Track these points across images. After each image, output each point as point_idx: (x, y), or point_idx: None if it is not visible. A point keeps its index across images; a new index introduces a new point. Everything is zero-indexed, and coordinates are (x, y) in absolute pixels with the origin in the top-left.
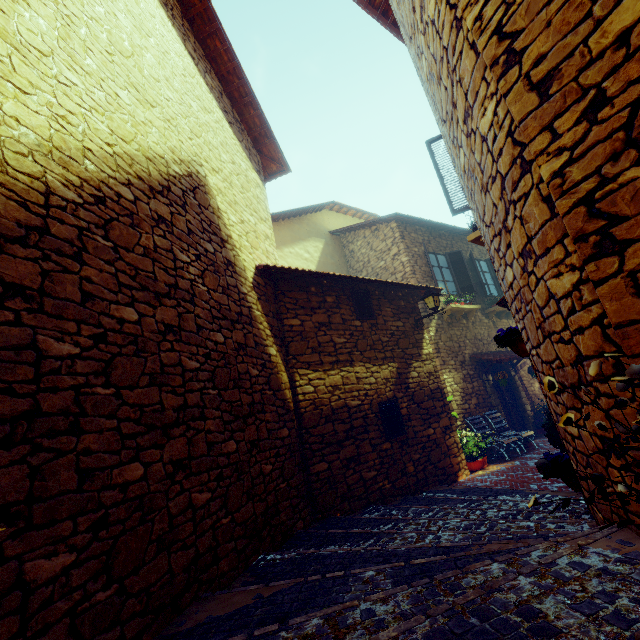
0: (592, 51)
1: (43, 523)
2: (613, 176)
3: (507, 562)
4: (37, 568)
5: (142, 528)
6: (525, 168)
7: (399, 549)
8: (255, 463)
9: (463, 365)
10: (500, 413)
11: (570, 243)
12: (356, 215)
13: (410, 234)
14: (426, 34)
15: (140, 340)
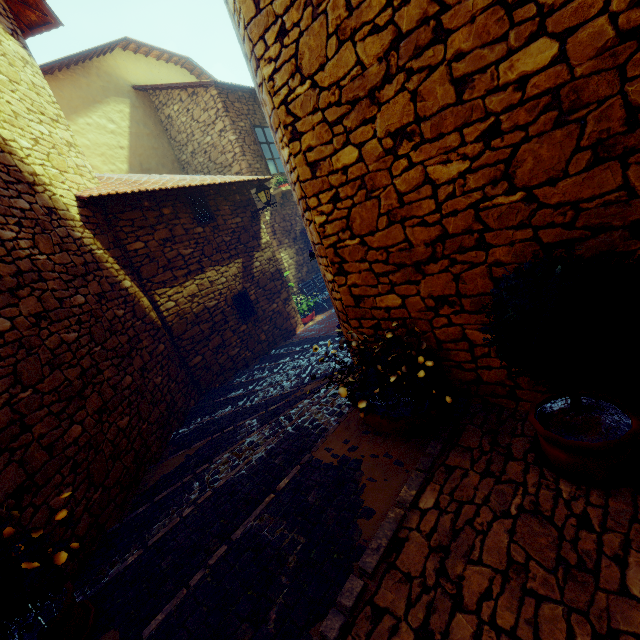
0: (334, 166)
1: (45, 483)
2: (343, 240)
3: (311, 398)
4: (57, 502)
5: (99, 456)
6: (308, 208)
7: (262, 402)
8: (149, 381)
9: (295, 241)
10: None
11: (329, 262)
12: (162, 57)
13: (234, 104)
14: (227, 5)
15: (24, 341)
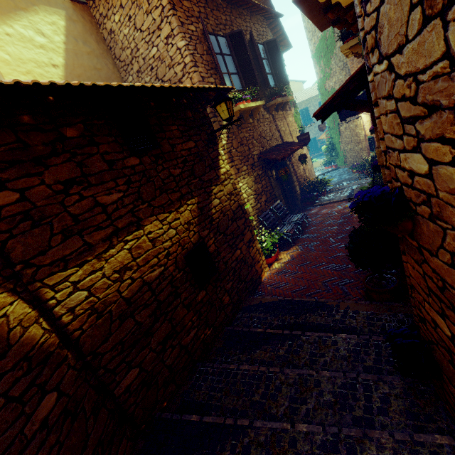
0: None
1: None
2: None
3: None
4: None
5: None
6: None
7: None
8: None
9: (253, 167)
10: (282, 201)
11: None
12: None
13: (182, 2)
14: None
15: None
